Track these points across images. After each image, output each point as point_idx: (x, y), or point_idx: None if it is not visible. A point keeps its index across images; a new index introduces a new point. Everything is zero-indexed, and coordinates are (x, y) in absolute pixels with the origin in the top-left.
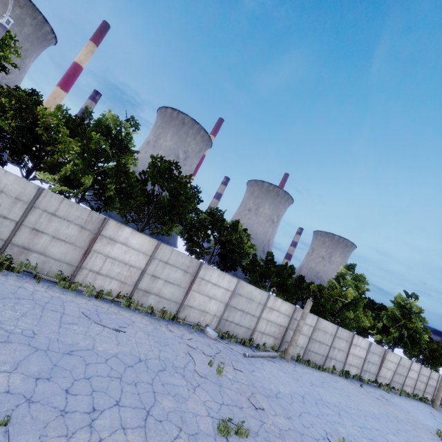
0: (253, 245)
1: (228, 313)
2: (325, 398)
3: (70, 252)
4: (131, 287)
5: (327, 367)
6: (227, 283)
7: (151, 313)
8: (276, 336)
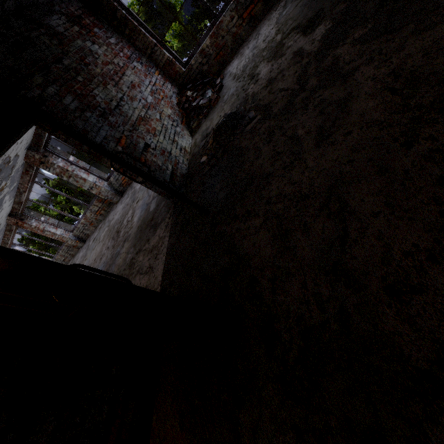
0: None
1: None
2: None
3: None
4: None
5: None
6: None
7: None
8: None
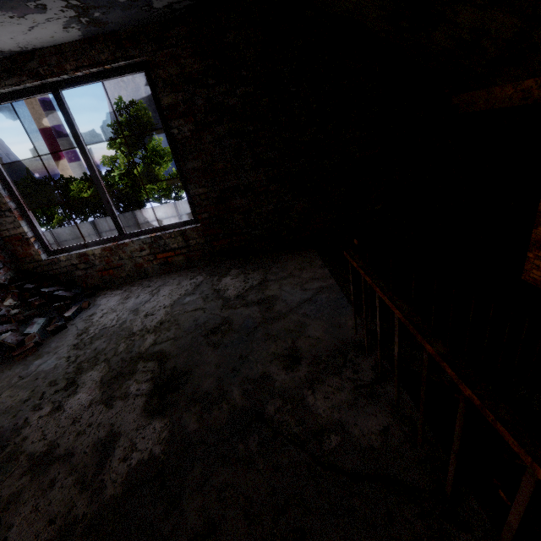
0: None
1: None
2: None
3: None
4: None
5: None
6: None
7: None
8: None
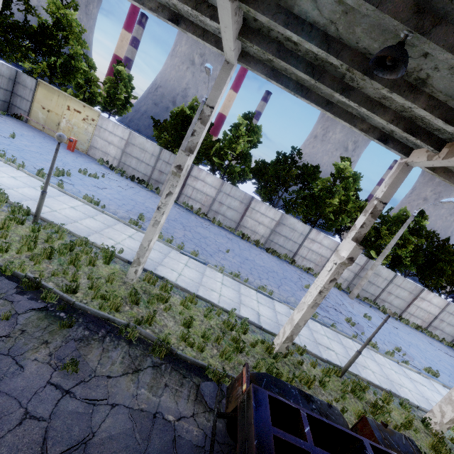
0: None
1: None
2: None
3: (402, 303)
4: (427, 324)
5: None
6: None
7: (440, 341)
8: None
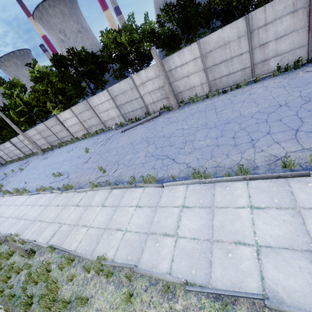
0: (134, 30)
1: (123, 110)
2: (162, 133)
3: (66, 132)
4: (85, 130)
5: (264, 74)
6: (104, 97)
7: (94, 135)
8: (166, 96)
